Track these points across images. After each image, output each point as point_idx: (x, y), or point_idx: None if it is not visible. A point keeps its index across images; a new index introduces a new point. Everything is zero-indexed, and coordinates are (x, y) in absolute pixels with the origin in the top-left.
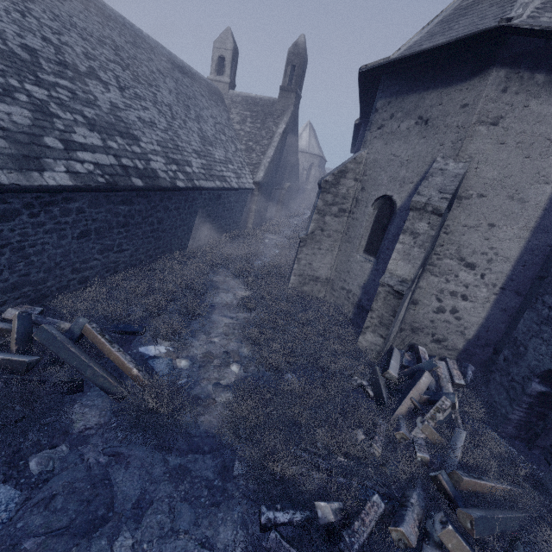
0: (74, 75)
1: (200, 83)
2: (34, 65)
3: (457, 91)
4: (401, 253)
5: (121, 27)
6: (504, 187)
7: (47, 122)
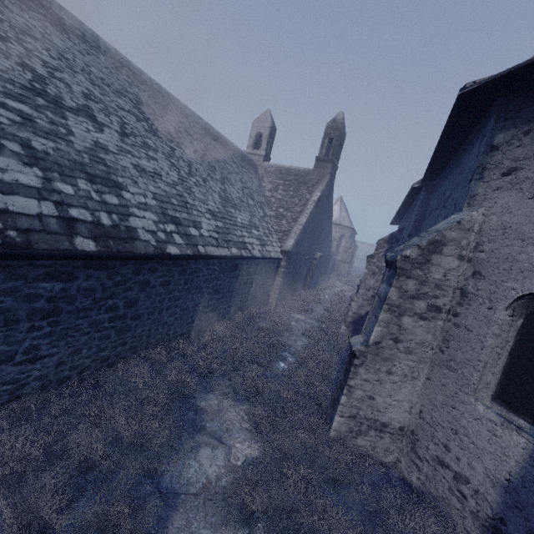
0: (48, 105)
1: (234, 152)
2: None
3: None
4: None
5: (155, 92)
6: None
7: None
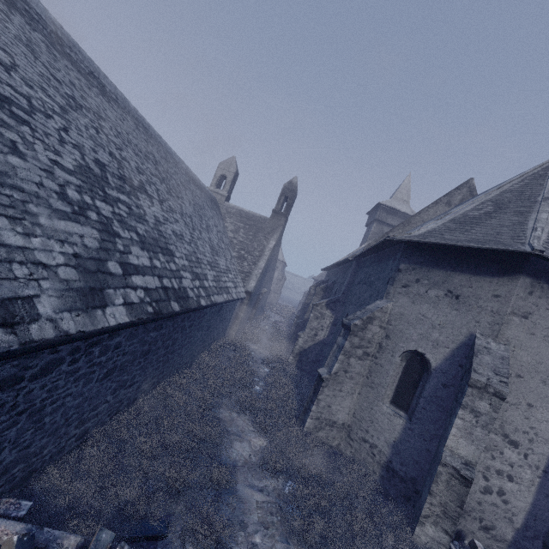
0: (130, 189)
1: (205, 193)
2: (103, 180)
3: (487, 282)
4: (462, 429)
5: (158, 144)
6: (537, 371)
7: (111, 242)
